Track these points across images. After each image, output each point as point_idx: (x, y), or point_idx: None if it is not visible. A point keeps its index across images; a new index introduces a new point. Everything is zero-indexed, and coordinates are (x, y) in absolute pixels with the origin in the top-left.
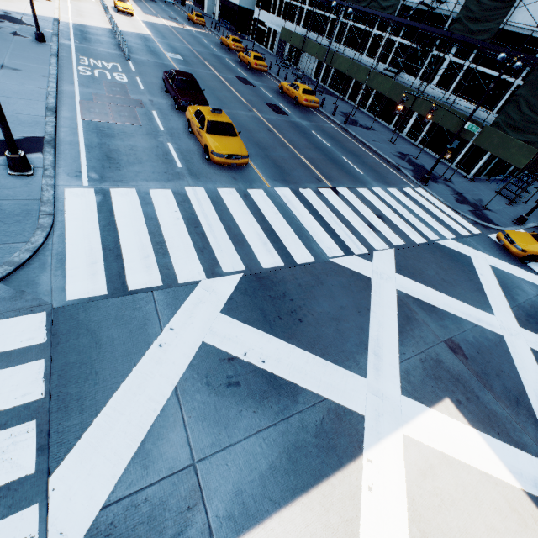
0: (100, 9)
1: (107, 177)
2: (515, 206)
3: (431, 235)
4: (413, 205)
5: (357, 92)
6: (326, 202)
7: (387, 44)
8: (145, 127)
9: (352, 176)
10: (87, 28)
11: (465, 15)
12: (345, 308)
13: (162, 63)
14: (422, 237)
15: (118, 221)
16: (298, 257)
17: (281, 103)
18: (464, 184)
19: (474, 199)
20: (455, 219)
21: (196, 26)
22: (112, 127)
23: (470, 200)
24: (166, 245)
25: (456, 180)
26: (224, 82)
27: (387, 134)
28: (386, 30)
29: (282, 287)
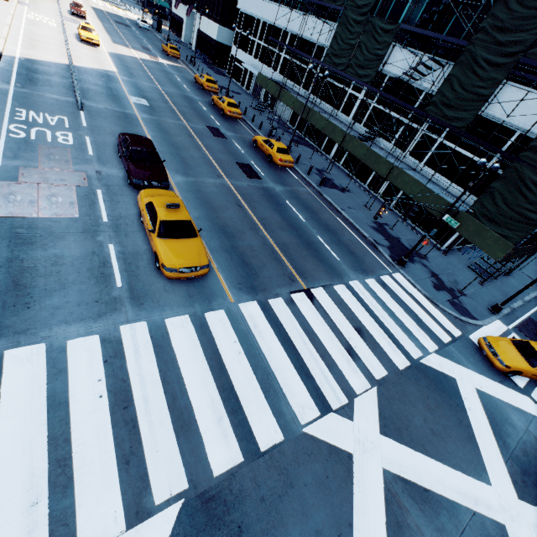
0: (60, 37)
1: (4, 327)
2: (488, 285)
3: (414, 351)
4: (392, 303)
5: (332, 145)
6: (299, 316)
7: (362, 105)
8: (83, 219)
9: (328, 267)
10: (36, 64)
11: (440, 100)
12: (322, 534)
13: (123, 112)
14: (405, 356)
15: (1, 425)
16: (262, 437)
17: (254, 162)
18: (439, 260)
19: (450, 281)
20: (435, 317)
21: (170, 58)
22: (34, 225)
23: (446, 283)
24: (71, 464)
25: (431, 255)
26: (192, 136)
27: (362, 195)
28: (361, 92)
29: (237, 511)
